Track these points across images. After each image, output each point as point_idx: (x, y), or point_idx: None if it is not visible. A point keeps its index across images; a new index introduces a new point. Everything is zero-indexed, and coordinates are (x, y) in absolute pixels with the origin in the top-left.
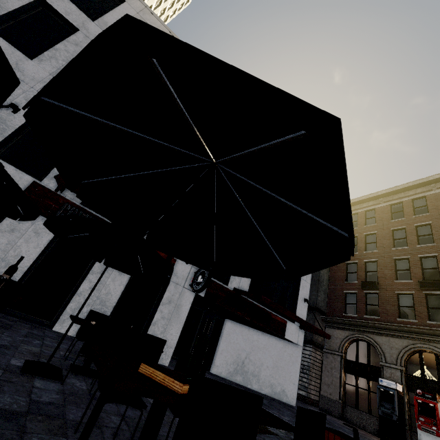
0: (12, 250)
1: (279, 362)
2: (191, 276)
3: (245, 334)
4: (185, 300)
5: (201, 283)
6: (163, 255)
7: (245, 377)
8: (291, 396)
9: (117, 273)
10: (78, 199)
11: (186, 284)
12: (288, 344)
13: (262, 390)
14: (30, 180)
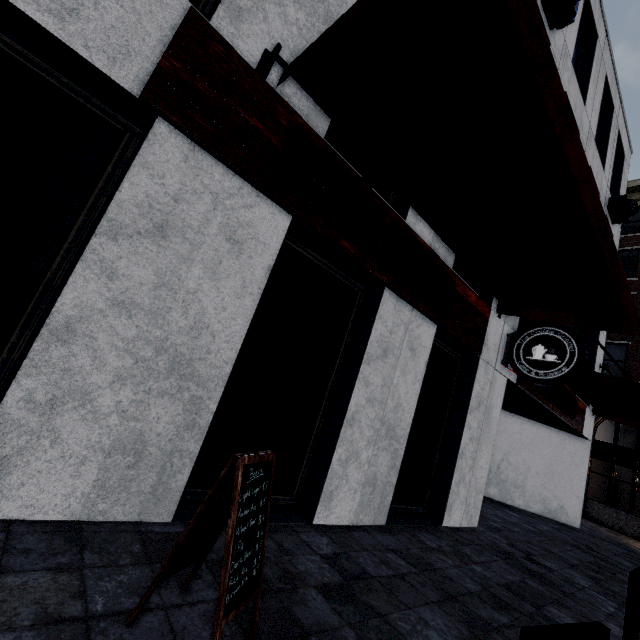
0: (175, 309)
1: (555, 466)
2: (503, 342)
3: (499, 423)
4: (495, 396)
5: (554, 366)
6: (475, 300)
7: (503, 489)
8: (574, 514)
9: (408, 353)
10: (316, 118)
11: (497, 361)
12: (569, 438)
13: (529, 508)
14: (172, 3)
